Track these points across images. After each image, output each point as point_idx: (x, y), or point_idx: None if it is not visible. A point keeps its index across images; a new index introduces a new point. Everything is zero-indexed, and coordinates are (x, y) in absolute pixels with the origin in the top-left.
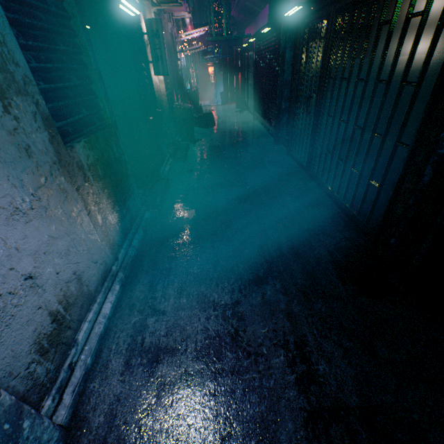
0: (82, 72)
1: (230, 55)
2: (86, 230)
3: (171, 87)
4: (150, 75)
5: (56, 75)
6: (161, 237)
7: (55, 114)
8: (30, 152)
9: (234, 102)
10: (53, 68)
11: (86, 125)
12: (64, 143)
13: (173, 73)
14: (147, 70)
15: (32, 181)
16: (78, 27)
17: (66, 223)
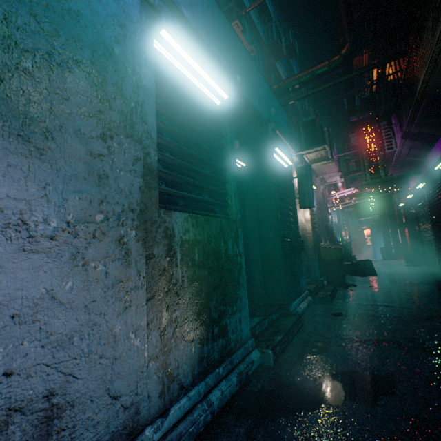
0: (219, 172)
1: (390, 212)
2: (129, 322)
3: (318, 230)
4: (295, 208)
5: (189, 160)
6: (264, 405)
7: (171, 183)
8: (104, 183)
9: (400, 257)
10: (186, 151)
11: (203, 208)
12: (164, 207)
13: (322, 222)
14: (292, 204)
15: (81, 209)
16: (227, 142)
17: (99, 290)
